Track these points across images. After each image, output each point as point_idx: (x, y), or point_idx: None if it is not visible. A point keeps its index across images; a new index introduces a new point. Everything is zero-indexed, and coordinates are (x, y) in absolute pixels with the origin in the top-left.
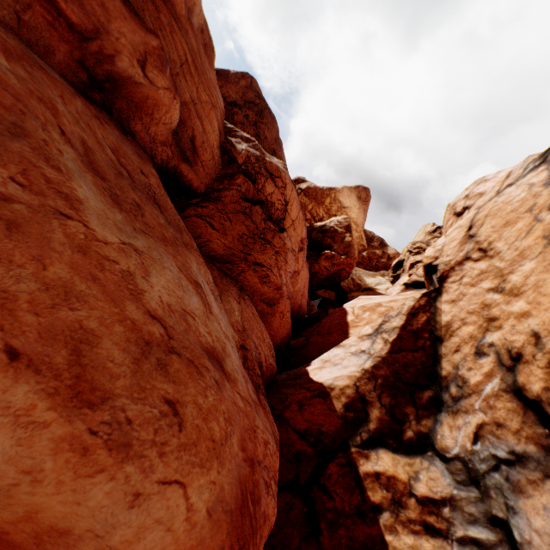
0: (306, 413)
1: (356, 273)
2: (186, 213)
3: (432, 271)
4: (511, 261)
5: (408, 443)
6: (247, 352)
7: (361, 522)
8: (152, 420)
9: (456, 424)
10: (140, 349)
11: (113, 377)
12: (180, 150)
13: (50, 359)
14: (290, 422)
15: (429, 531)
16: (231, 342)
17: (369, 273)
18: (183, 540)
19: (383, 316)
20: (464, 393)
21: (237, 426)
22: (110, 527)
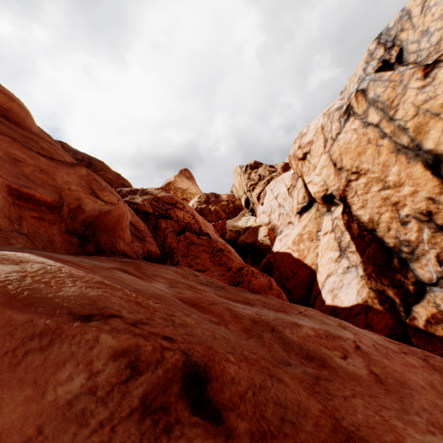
0: (376, 327)
1: (228, 225)
2: None
3: (331, 198)
4: (381, 171)
5: (416, 293)
6: None
7: None
8: None
9: (423, 264)
10: None
11: None
12: (135, 236)
13: None
14: None
15: None
16: None
17: (235, 219)
18: None
19: (335, 240)
20: (413, 247)
21: None
22: None
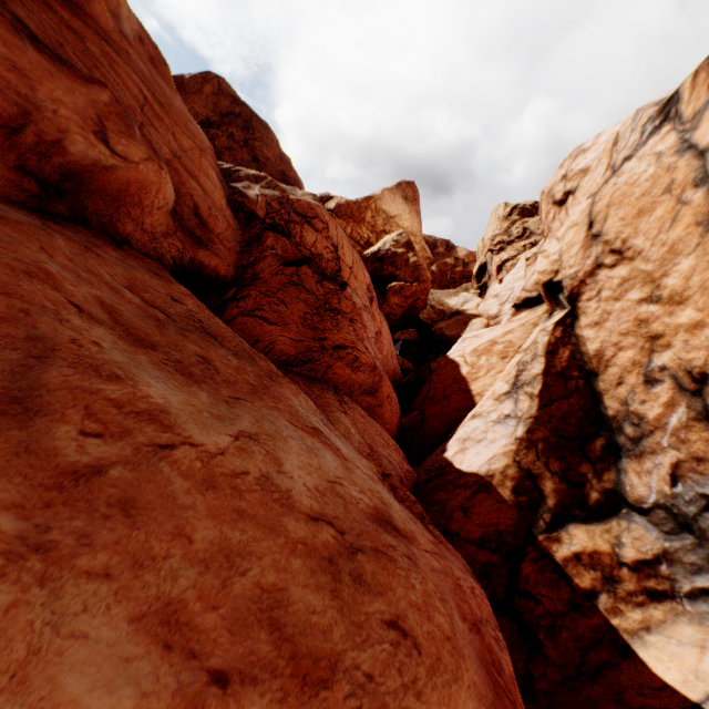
0: (474, 517)
1: (433, 298)
2: (228, 315)
3: (556, 290)
4: (661, 261)
5: (597, 507)
6: (391, 480)
7: (580, 616)
8: (389, 660)
9: (645, 469)
10: (329, 574)
11: (325, 633)
12: (188, 233)
13: (256, 655)
14: (461, 535)
15: (653, 597)
16: (378, 482)
17: (449, 293)
18: None
19: (516, 365)
20: (644, 431)
21: (448, 596)
22: None
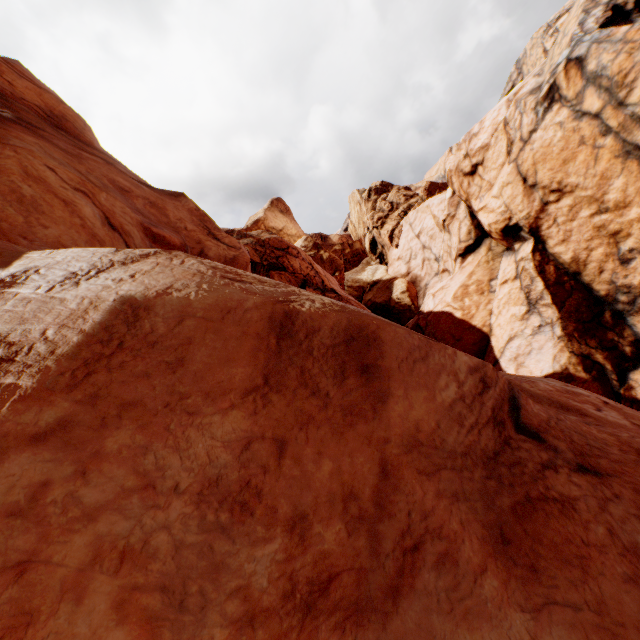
0: None
1: (347, 280)
2: None
3: (516, 230)
4: (597, 186)
5: (634, 356)
6: None
7: None
8: None
9: None
10: None
11: None
12: None
13: None
14: None
15: None
16: None
17: (357, 271)
18: None
19: (520, 290)
20: (635, 294)
21: None
22: None
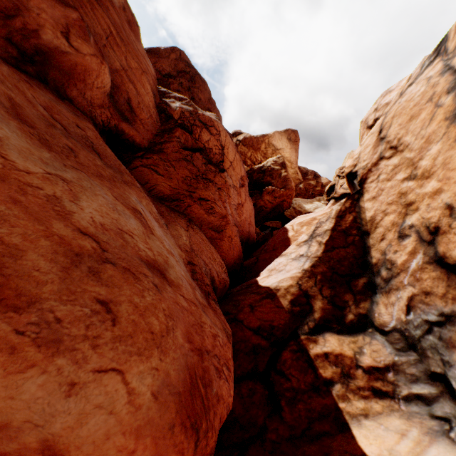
0: (257, 313)
1: (296, 203)
2: (133, 165)
3: (353, 177)
4: (419, 149)
5: (350, 325)
6: (195, 267)
7: (316, 396)
8: (83, 318)
9: (390, 302)
10: (69, 259)
11: (39, 284)
12: (119, 112)
13: None
14: (244, 322)
15: (377, 394)
16: (176, 257)
17: (307, 201)
18: (128, 421)
19: (315, 223)
20: (393, 273)
21: (181, 322)
22: (49, 416)
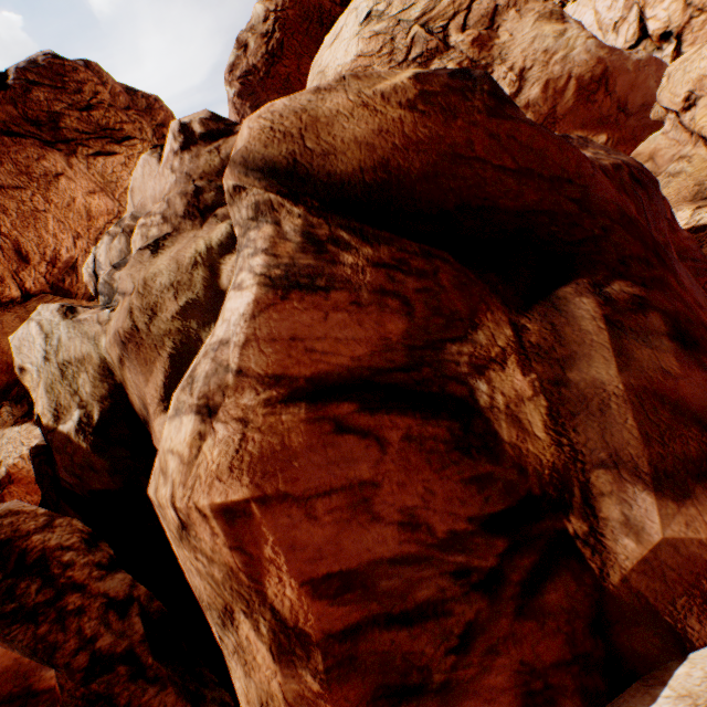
0: None
1: None
2: None
3: (668, 36)
4: None
5: None
6: None
7: None
8: None
9: None
10: None
11: None
12: None
13: None
14: None
15: None
16: None
17: None
18: None
19: None
20: None
21: None
22: None
